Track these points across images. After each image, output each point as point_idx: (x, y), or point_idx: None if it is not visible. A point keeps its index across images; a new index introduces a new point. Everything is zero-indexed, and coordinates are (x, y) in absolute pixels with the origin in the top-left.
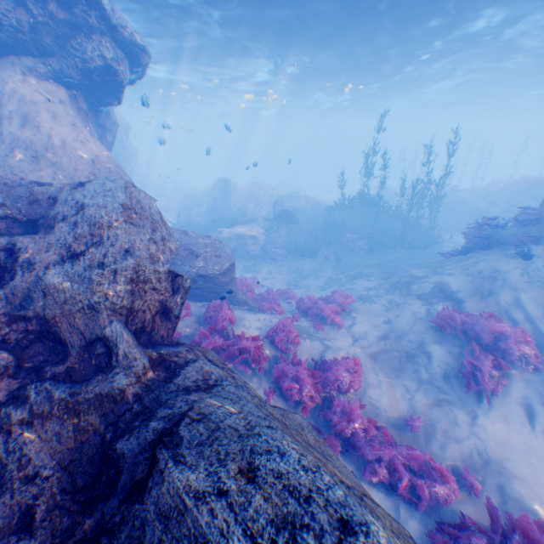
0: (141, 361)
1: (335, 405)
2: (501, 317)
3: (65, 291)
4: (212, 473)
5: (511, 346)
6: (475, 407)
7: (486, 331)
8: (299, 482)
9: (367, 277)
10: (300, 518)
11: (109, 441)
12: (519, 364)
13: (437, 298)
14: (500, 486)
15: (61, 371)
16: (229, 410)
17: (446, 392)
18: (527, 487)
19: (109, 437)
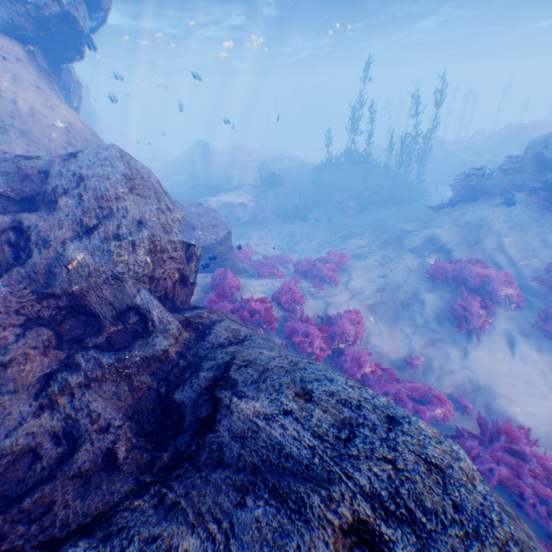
0: (175, 325)
1: (344, 353)
2: (486, 263)
3: (88, 266)
4: (274, 400)
5: (496, 288)
6: (465, 343)
7: (474, 277)
8: (349, 397)
9: (359, 236)
10: (355, 420)
11: (164, 393)
12: (503, 303)
13: (428, 251)
14: (486, 403)
15: (100, 341)
16: (270, 355)
17: (440, 333)
18: (508, 402)
19: (163, 390)
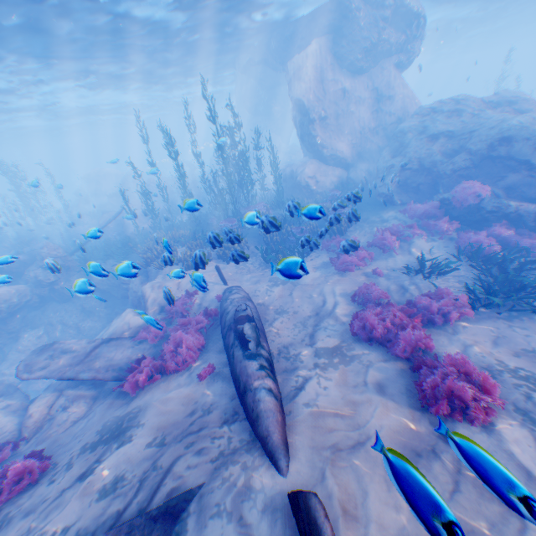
0: None
1: None
2: None
3: None
4: None
5: None
6: None
7: None
8: None
9: None
10: None
11: None
12: None
13: None
14: None
15: None
16: None
17: None
18: None
19: None
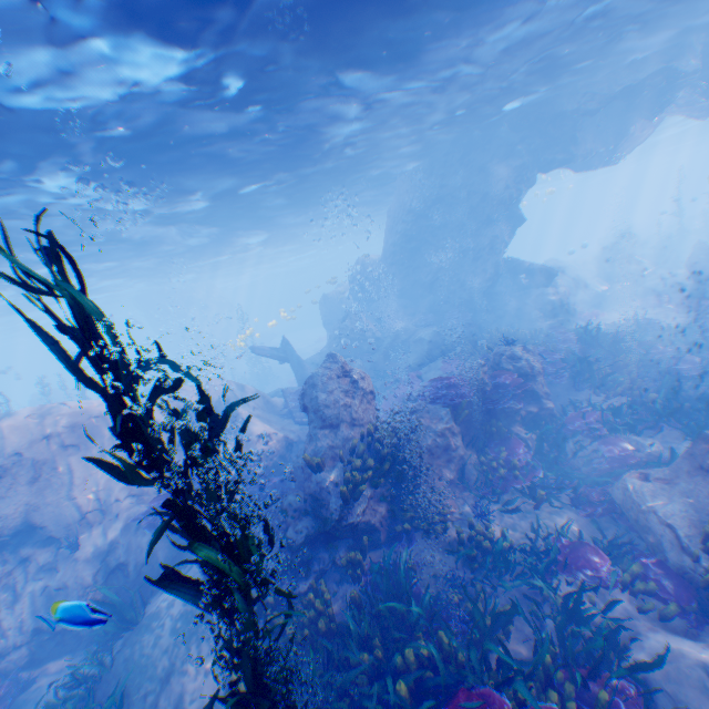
0: None
1: None
2: None
3: None
4: None
5: None
6: None
7: None
8: None
9: None
10: None
11: None
12: None
13: None
14: None
15: None
16: None
17: None
18: None
19: None
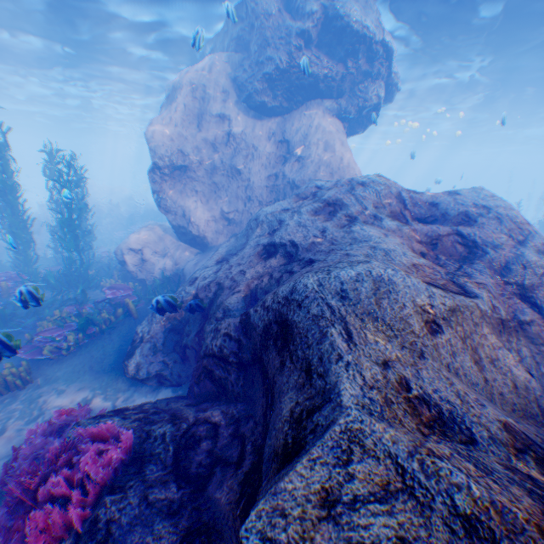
0: None
1: None
2: None
3: (540, 267)
4: None
5: None
6: None
7: None
8: None
9: None
10: None
11: None
12: None
13: None
14: None
15: None
16: None
17: None
18: None
19: None
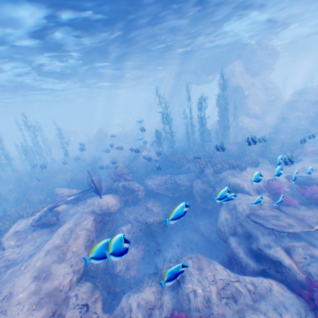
0: None
1: None
2: None
3: None
4: None
5: None
6: None
7: None
8: None
9: None
10: None
11: None
12: None
13: None
14: None
15: None
16: None
17: None
18: None
19: None
